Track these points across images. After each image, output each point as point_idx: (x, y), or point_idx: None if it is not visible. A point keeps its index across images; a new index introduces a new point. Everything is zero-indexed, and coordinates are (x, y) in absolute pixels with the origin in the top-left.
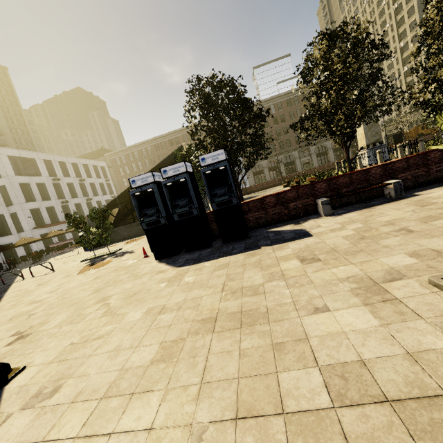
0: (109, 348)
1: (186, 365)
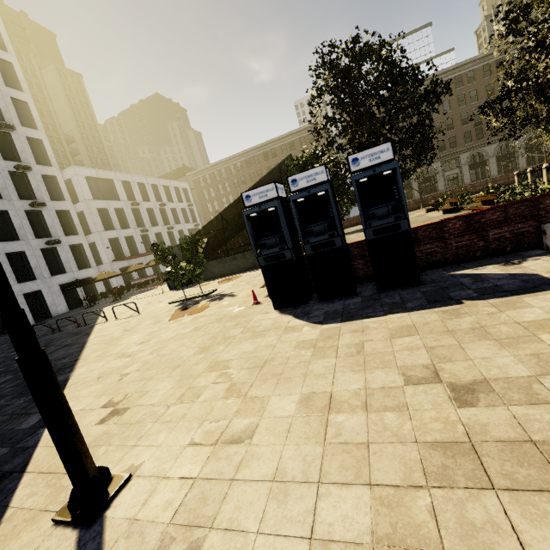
0: (263, 471)
1: None
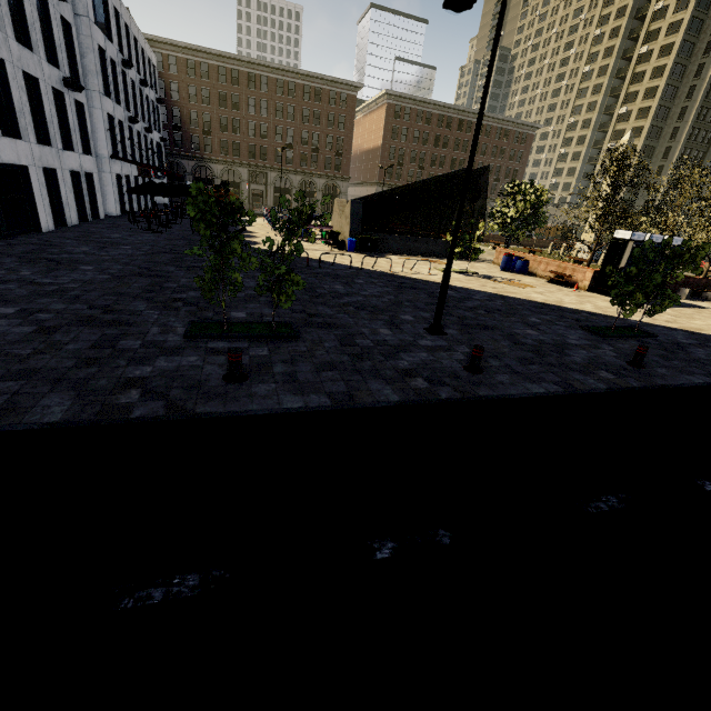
0: None
1: None
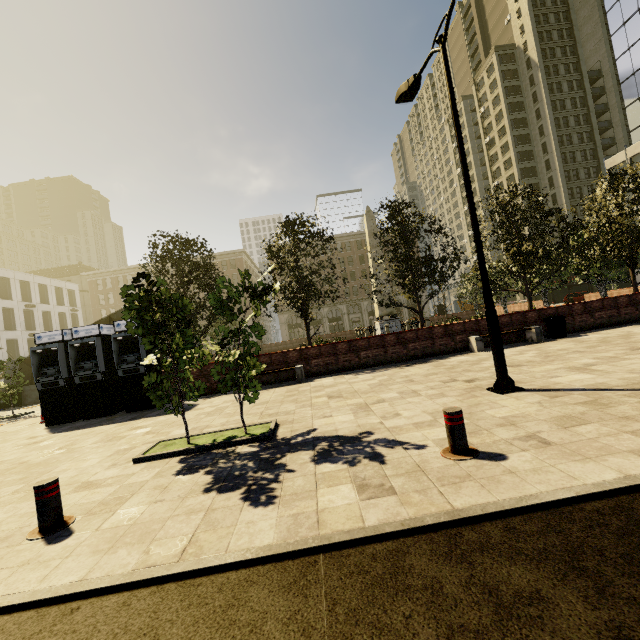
0: None
1: None
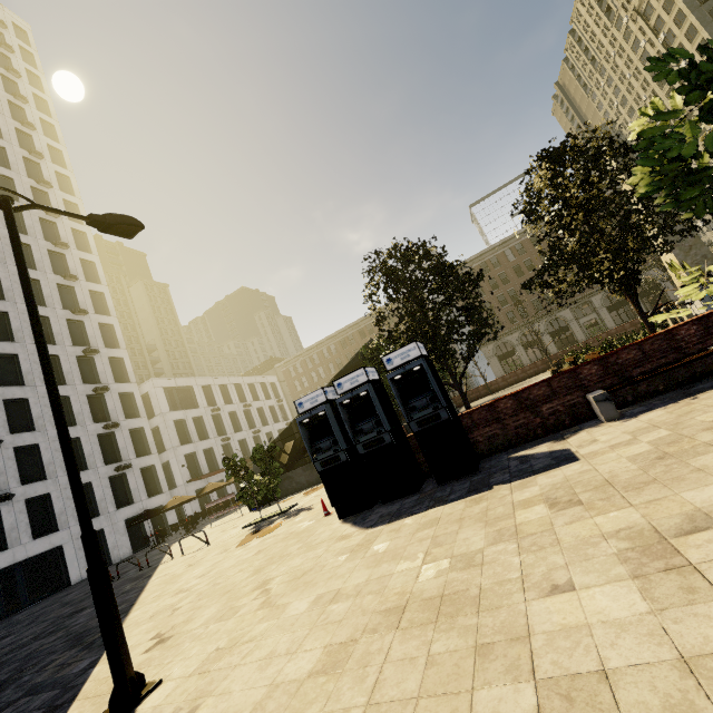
0: (261, 655)
1: (352, 678)
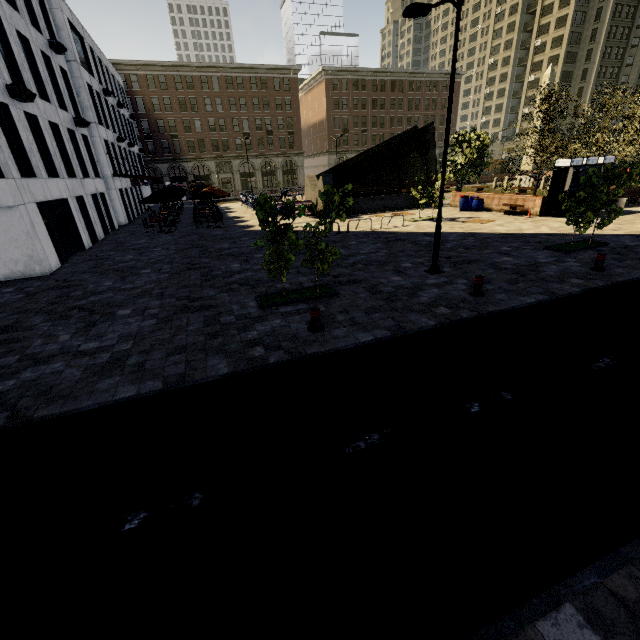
0: None
1: None
